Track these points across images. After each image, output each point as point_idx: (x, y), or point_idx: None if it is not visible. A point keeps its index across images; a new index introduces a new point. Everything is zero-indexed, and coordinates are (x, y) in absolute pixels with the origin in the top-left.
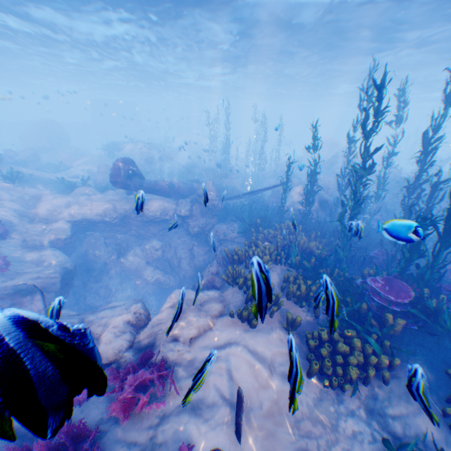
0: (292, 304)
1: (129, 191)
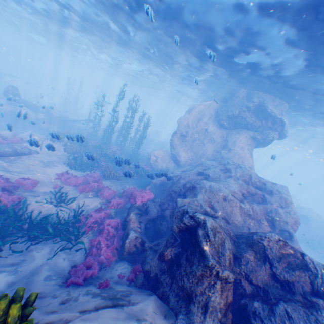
0: (69, 144)
1: (9, 102)
